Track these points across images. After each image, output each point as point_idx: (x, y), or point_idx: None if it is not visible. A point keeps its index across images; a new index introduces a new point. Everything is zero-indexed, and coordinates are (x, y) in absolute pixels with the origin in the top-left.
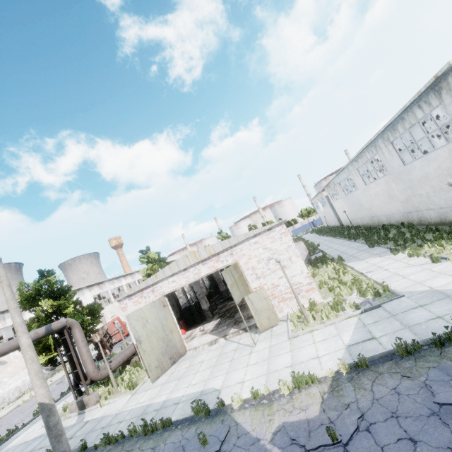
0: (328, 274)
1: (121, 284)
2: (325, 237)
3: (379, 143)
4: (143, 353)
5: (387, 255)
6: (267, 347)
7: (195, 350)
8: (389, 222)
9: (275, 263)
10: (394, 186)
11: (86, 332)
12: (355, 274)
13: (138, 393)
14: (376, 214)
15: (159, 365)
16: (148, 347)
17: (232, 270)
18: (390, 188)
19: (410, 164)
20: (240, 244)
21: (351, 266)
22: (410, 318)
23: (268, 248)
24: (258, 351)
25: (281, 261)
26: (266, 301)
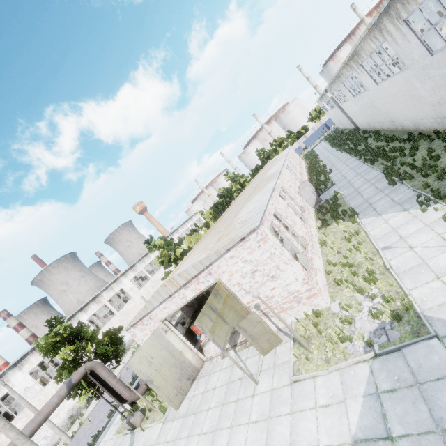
0: (337, 246)
1: (151, 259)
2: (339, 153)
3: (385, 23)
4: (158, 389)
5: (413, 208)
6: (268, 389)
7: (211, 362)
8: (417, 128)
9: (261, 275)
10: (418, 85)
11: (116, 354)
12: (370, 249)
13: (167, 422)
14: (397, 118)
15: (178, 391)
16: (161, 381)
17: (211, 303)
18: (412, 88)
19: (441, 52)
20: (215, 262)
21: (365, 231)
22: (445, 403)
23: (248, 261)
24: (260, 394)
25: (268, 272)
26: (261, 324)
